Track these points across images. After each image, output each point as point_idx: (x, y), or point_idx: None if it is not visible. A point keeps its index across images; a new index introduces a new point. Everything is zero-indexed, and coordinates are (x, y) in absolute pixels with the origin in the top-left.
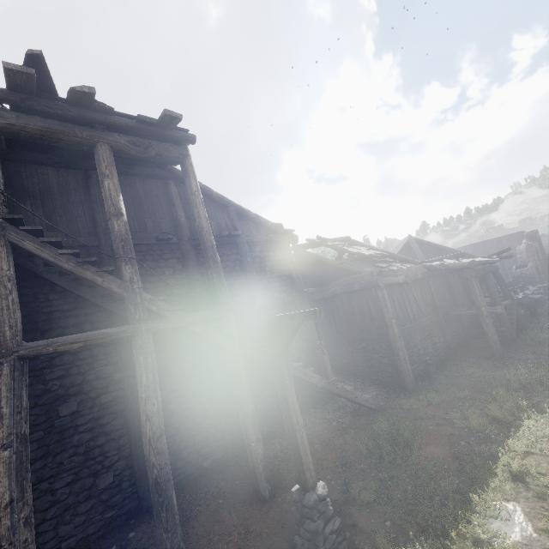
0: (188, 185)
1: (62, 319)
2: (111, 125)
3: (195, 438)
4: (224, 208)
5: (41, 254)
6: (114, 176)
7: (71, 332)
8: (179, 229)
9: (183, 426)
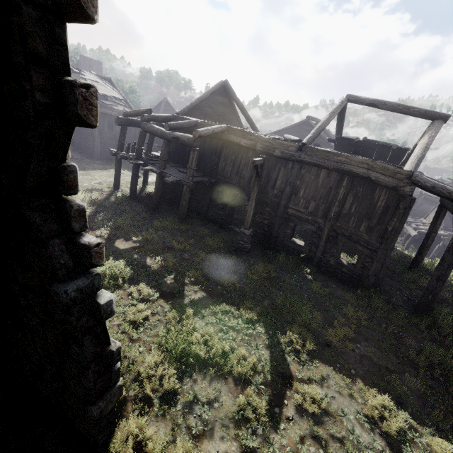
0: None
1: None
2: None
3: None
4: None
5: None
6: None
7: None
8: None
9: None
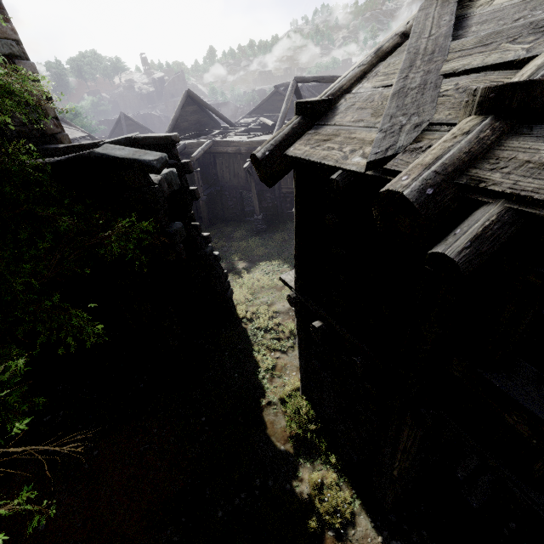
0: None
1: None
2: None
3: None
4: None
5: None
6: None
7: None
8: None
9: None
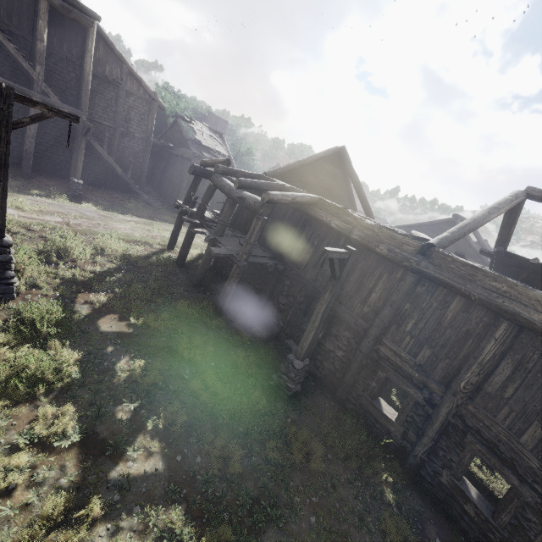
0: (87, 43)
1: (4, 68)
2: None
3: (54, 159)
4: (120, 63)
5: (2, 40)
6: (46, 20)
7: (7, 77)
8: (84, 59)
9: (50, 151)
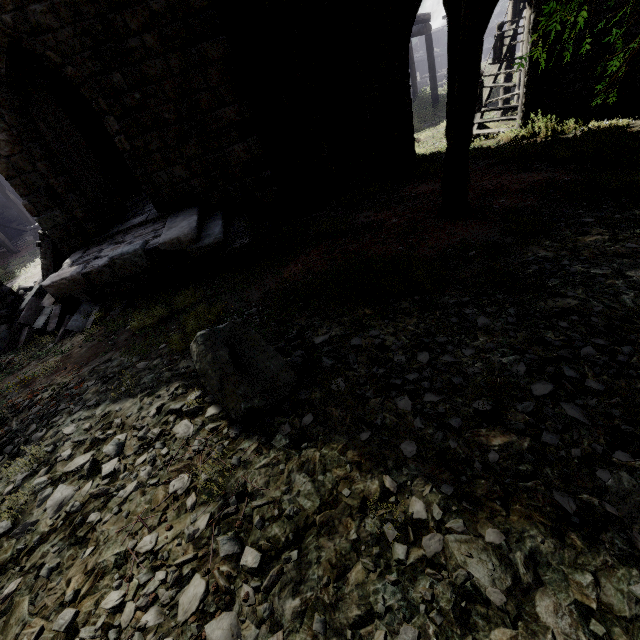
0: None
1: None
2: None
3: None
4: None
5: None
6: None
7: None
8: None
9: None
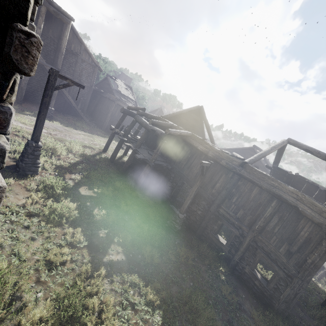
0: (65, 32)
1: None
2: (49, 3)
3: (35, 93)
4: (80, 43)
5: None
6: (44, 17)
7: None
8: (60, 39)
9: (33, 88)
